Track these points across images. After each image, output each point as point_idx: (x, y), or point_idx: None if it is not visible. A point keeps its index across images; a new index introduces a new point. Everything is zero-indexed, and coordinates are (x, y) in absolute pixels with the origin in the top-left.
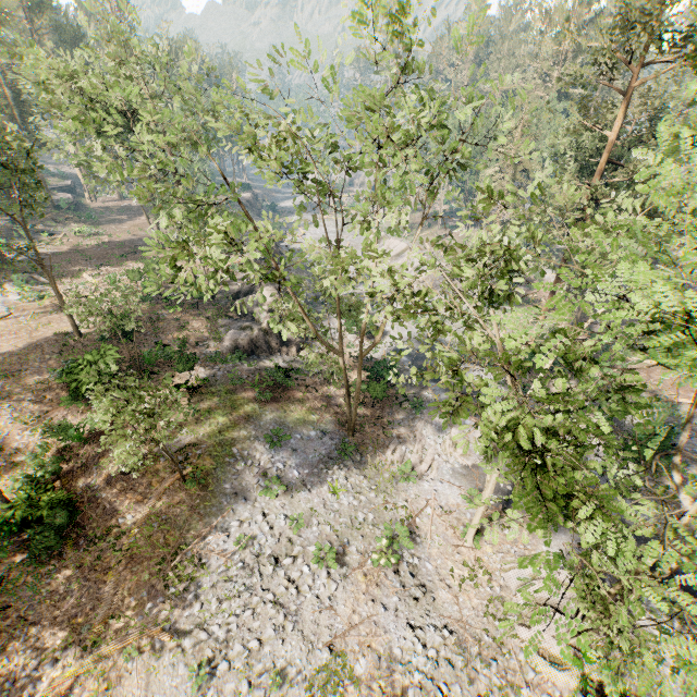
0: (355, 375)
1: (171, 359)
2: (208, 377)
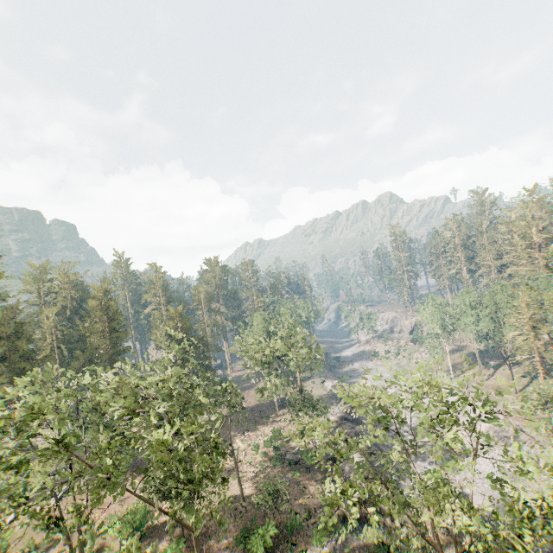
0: (451, 552)
1: (301, 527)
2: (330, 549)
